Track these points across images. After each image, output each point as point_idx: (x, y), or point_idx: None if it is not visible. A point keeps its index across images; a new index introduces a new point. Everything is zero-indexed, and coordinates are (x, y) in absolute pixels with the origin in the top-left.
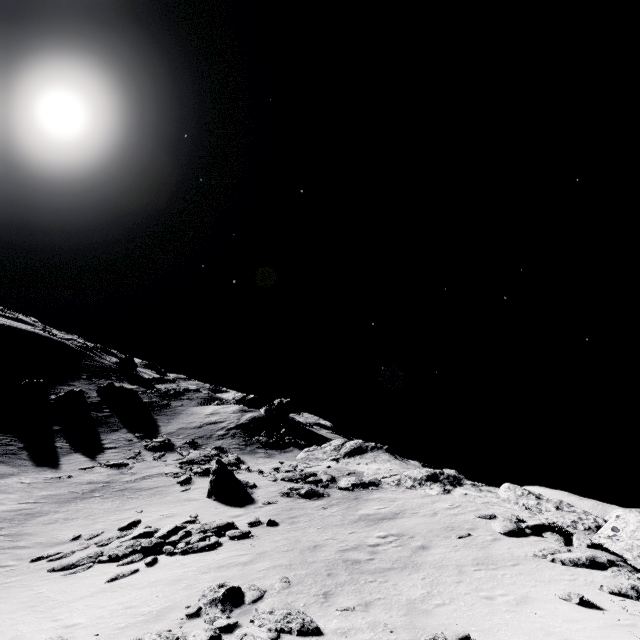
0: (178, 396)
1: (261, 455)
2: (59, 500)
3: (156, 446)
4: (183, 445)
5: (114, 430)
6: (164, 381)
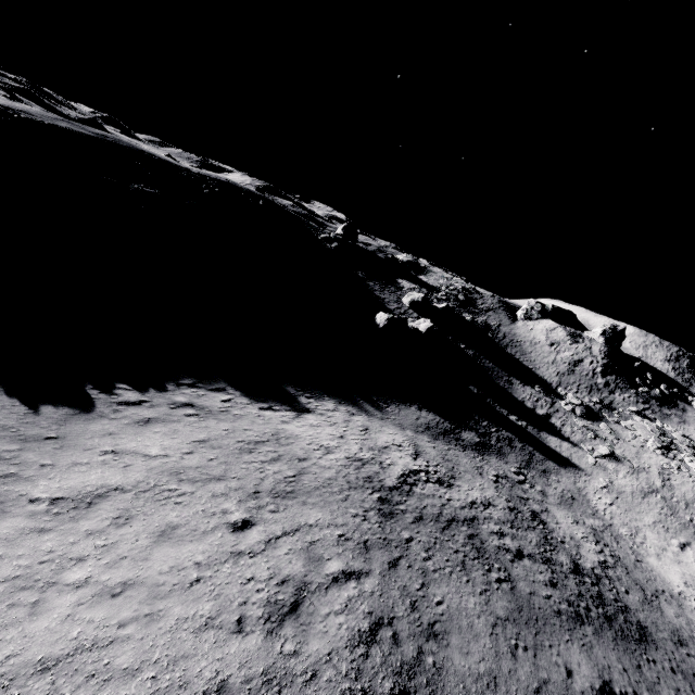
0: (473, 304)
1: (676, 419)
2: (687, 535)
3: (585, 413)
4: (596, 406)
5: (508, 382)
6: (417, 268)
